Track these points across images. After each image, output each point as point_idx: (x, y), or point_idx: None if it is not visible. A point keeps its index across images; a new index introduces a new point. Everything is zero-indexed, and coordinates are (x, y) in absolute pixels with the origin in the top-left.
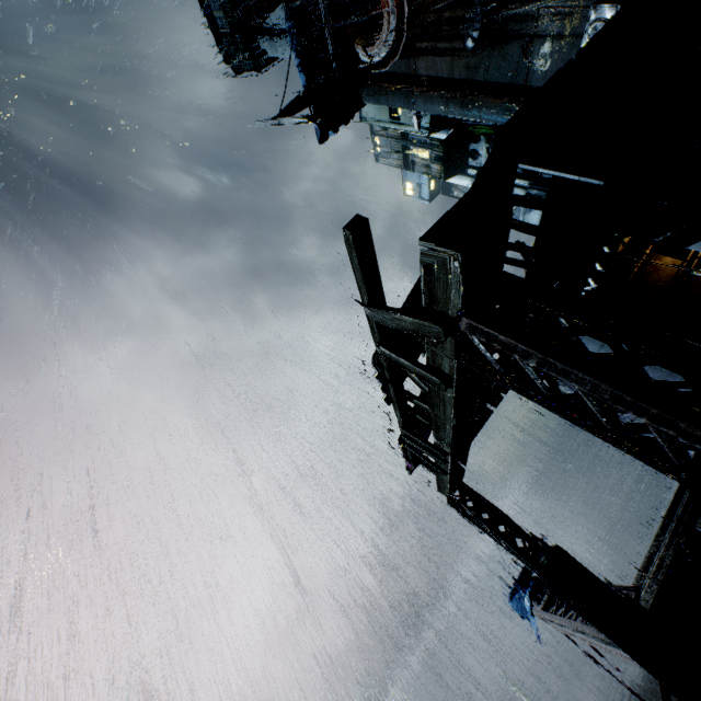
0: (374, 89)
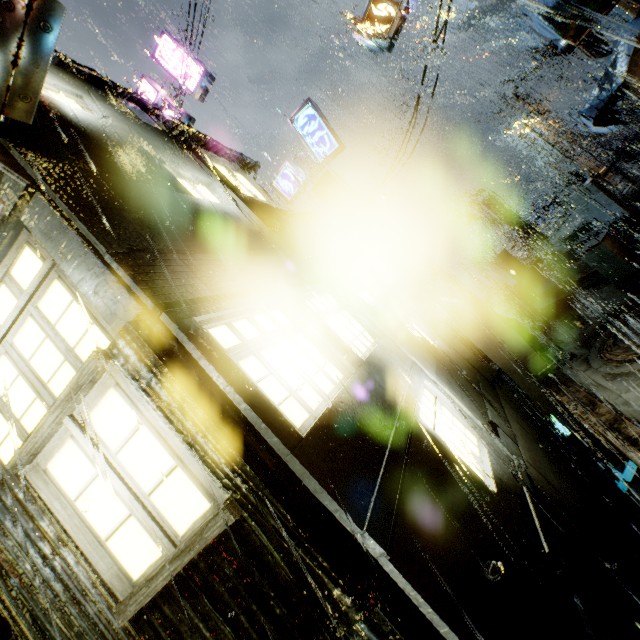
0: None
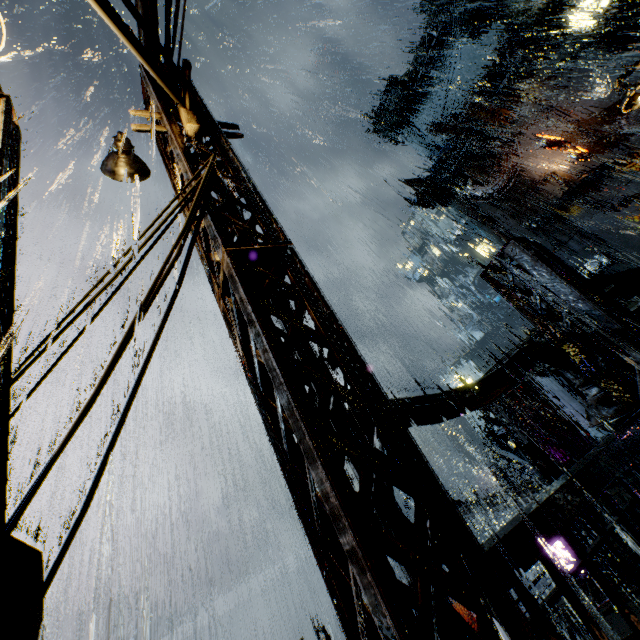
0: (462, 205)
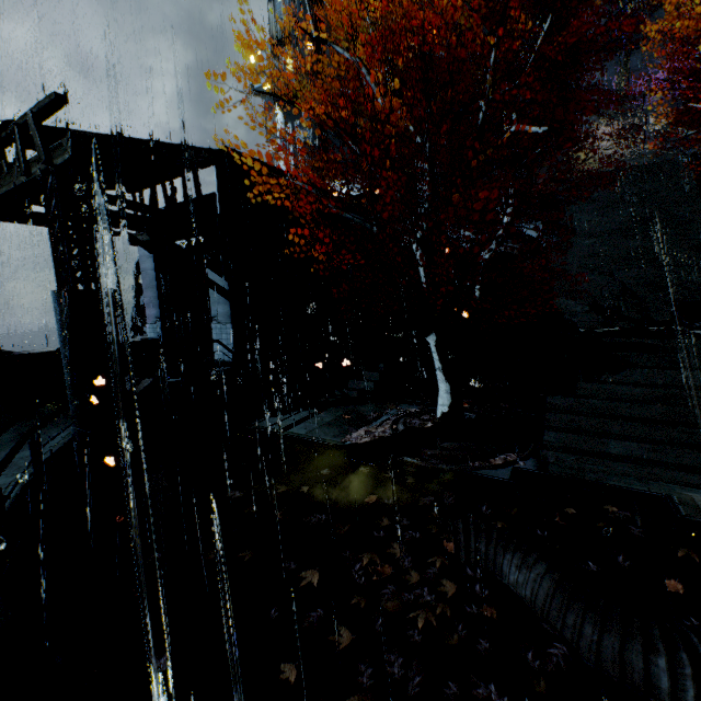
0: None
